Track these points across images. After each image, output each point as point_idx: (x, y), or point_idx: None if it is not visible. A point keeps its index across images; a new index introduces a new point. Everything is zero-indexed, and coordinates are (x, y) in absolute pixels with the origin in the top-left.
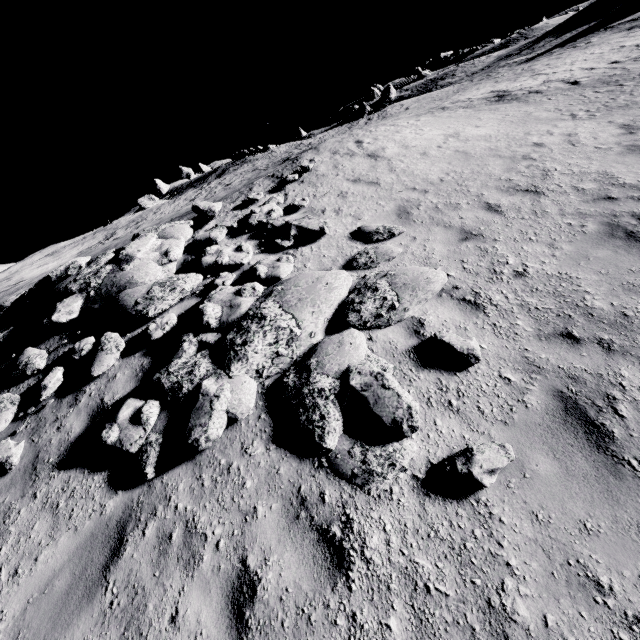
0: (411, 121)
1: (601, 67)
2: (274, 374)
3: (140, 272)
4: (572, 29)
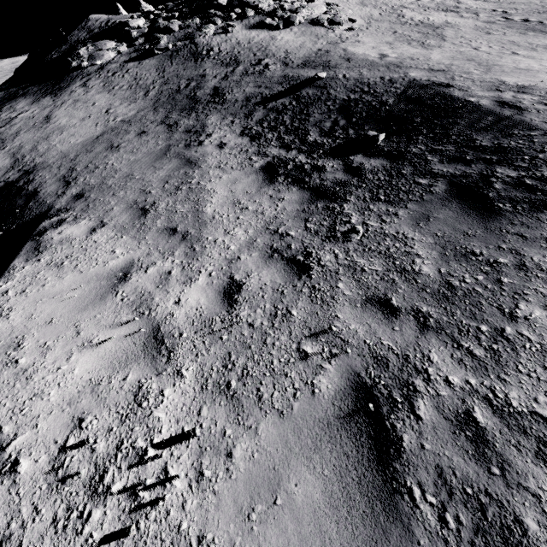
0: None
1: None
2: (308, 20)
3: None
4: None
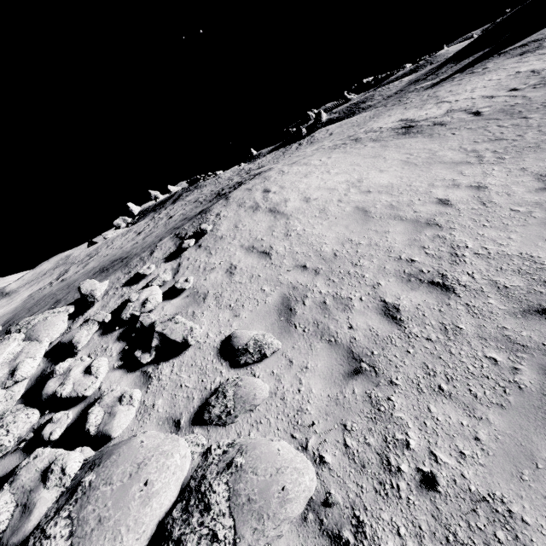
0: (323, 158)
1: (501, 95)
2: None
3: None
4: (469, 55)
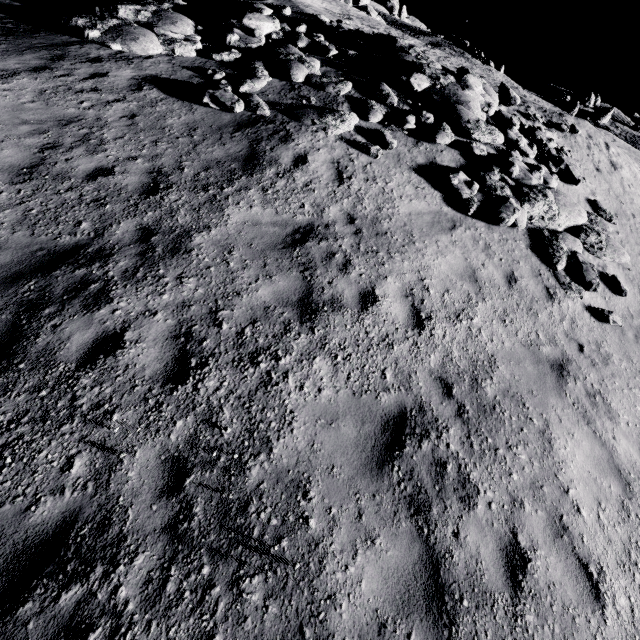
0: (636, 164)
1: None
2: (534, 225)
3: (474, 103)
4: None
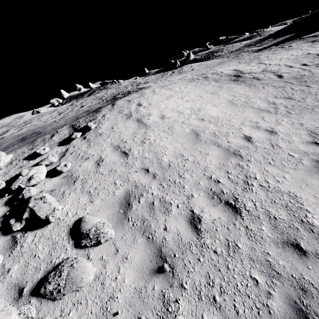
0: (182, 87)
1: (296, 66)
2: None
3: None
4: (282, 35)
